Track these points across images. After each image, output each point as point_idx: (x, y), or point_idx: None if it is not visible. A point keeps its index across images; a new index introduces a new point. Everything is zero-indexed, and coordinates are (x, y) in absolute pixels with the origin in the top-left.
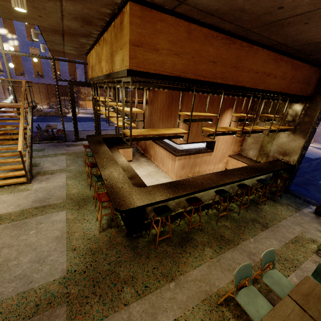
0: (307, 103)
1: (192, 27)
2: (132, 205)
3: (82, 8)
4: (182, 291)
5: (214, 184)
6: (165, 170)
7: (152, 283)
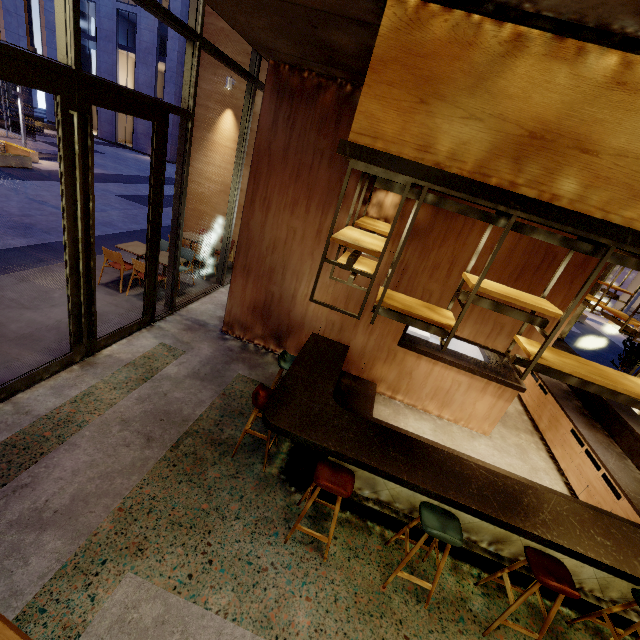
0: None
1: None
2: None
3: None
4: None
5: None
6: (453, 416)
7: None
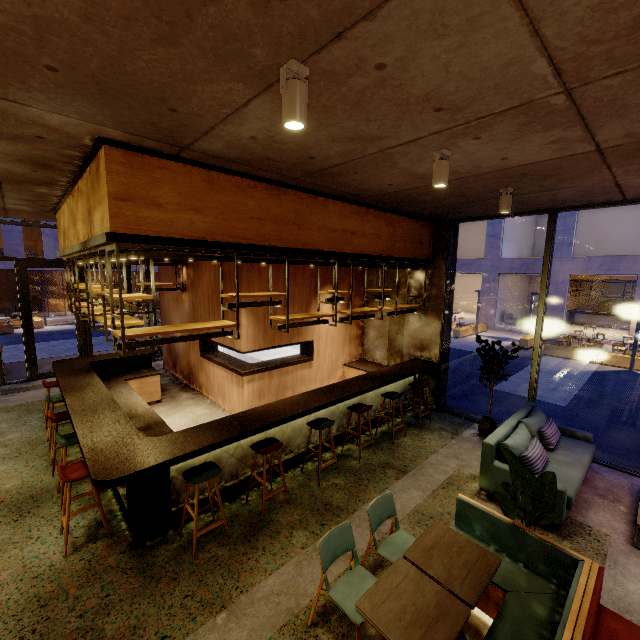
0: (429, 269)
1: (213, 175)
2: (132, 468)
3: (30, 149)
4: (241, 623)
5: (301, 410)
6: (228, 407)
7: (178, 627)
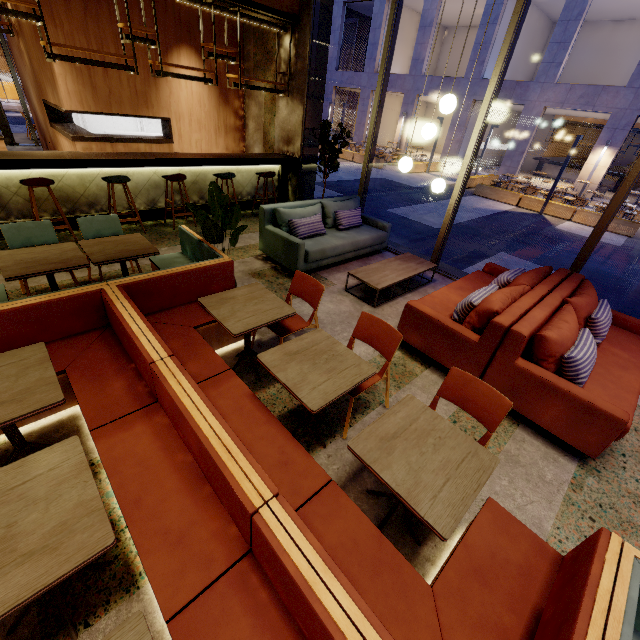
0: (296, 32)
1: None
2: None
3: None
4: None
5: (85, 158)
6: None
7: None
